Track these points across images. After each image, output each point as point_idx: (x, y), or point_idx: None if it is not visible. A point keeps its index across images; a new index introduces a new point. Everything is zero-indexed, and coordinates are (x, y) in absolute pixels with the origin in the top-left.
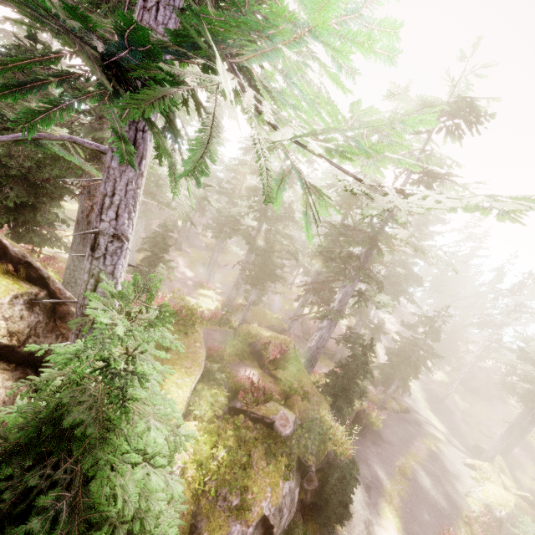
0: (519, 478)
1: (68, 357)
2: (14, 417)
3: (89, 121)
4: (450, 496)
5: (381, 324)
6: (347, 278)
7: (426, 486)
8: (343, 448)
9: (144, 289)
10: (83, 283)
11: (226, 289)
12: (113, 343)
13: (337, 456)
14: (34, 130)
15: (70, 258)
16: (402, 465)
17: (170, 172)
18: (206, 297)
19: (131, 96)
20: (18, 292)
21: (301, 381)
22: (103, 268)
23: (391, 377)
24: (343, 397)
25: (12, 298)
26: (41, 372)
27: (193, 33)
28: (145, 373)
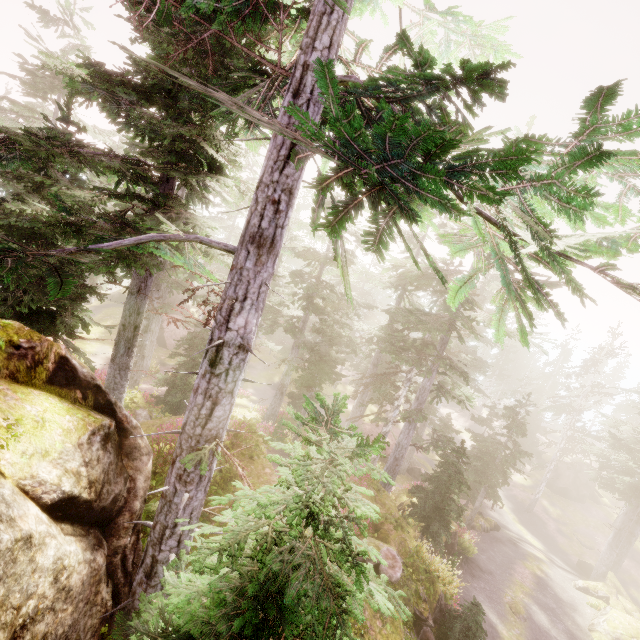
0: (636, 597)
1: (294, 508)
2: (197, 600)
3: (145, 210)
4: (573, 634)
5: (447, 421)
6: (425, 371)
7: (545, 625)
8: (453, 587)
9: (334, 411)
10: (194, 408)
11: (260, 395)
12: (334, 482)
13: (447, 599)
14: (381, 254)
15: (110, 374)
16: (512, 600)
17: (343, 273)
18: (240, 407)
19: (526, 223)
20: (95, 426)
21: (384, 504)
22: (223, 387)
23: (473, 486)
24: (437, 519)
25: (90, 434)
26: (108, 533)
27: (510, 154)
28: (370, 517)
